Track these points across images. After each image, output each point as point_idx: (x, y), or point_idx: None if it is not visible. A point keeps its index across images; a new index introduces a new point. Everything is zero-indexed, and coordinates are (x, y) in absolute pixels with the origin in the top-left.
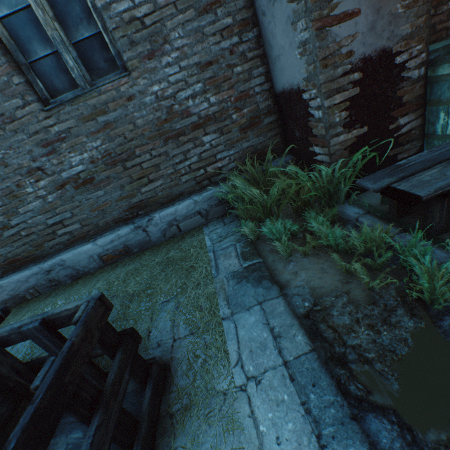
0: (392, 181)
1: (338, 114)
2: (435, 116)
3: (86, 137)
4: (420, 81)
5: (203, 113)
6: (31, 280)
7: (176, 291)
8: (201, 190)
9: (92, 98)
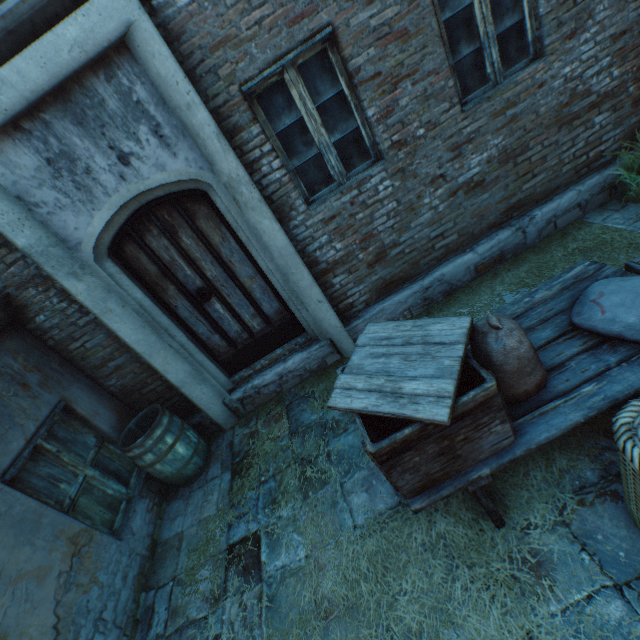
0: None
1: None
2: None
3: (490, 135)
4: None
5: (602, 91)
6: (409, 300)
7: None
8: (578, 181)
9: (507, 92)
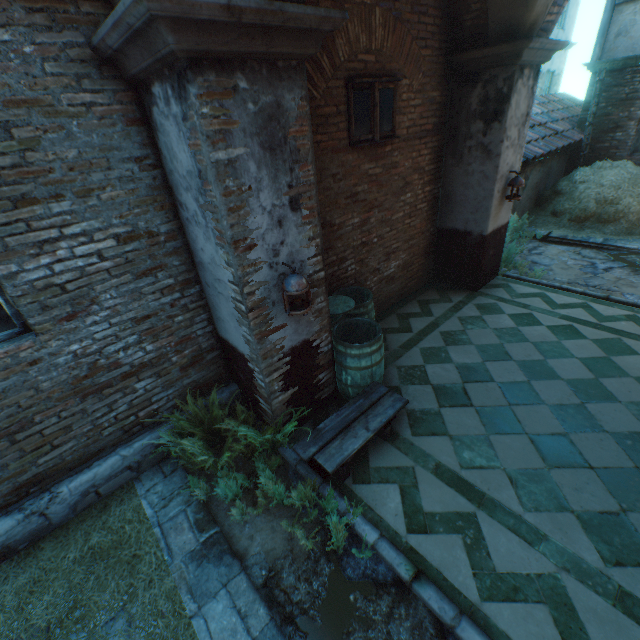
0: (315, 450)
1: (277, 384)
2: (341, 371)
3: None
4: (329, 351)
5: (138, 361)
6: None
7: (122, 600)
8: (131, 439)
9: None
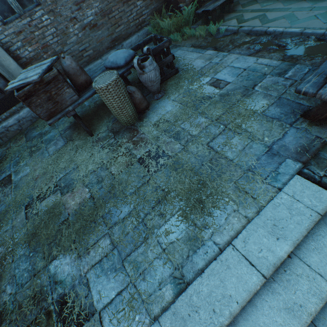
0: (204, 9)
1: None
2: None
3: (93, 1)
4: None
5: None
6: None
7: None
8: (138, 31)
9: None
